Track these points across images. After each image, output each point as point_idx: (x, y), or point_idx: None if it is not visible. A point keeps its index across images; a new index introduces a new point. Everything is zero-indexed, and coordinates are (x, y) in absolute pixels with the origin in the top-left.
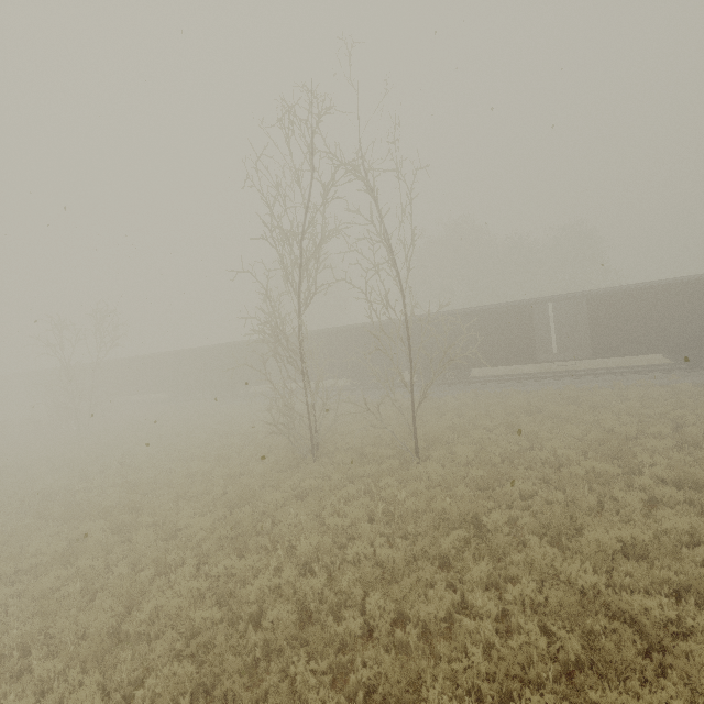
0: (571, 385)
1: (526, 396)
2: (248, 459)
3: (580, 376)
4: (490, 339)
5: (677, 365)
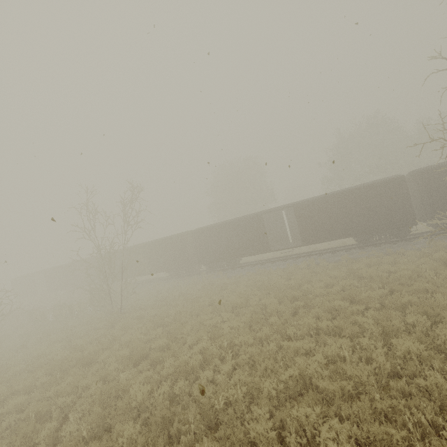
0: None
1: None
2: (428, 327)
3: None
4: None
5: None
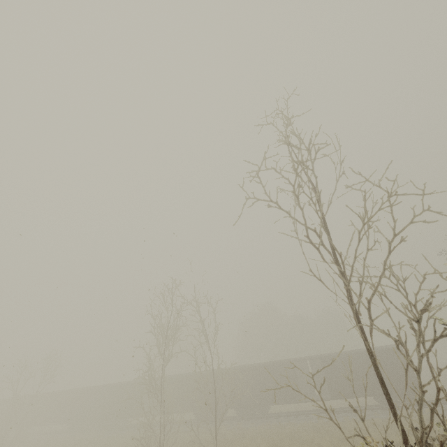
0: (322, 419)
1: (296, 427)
2: None
3: (329, 413)
4: (275, 384)
5: (382, 406)
